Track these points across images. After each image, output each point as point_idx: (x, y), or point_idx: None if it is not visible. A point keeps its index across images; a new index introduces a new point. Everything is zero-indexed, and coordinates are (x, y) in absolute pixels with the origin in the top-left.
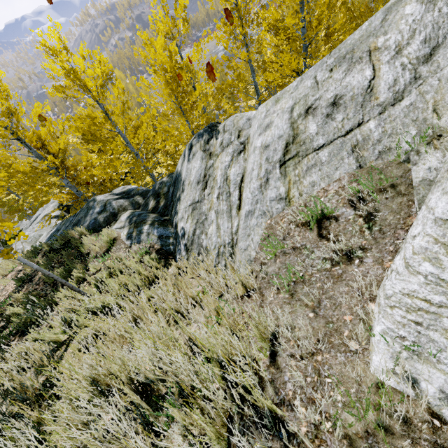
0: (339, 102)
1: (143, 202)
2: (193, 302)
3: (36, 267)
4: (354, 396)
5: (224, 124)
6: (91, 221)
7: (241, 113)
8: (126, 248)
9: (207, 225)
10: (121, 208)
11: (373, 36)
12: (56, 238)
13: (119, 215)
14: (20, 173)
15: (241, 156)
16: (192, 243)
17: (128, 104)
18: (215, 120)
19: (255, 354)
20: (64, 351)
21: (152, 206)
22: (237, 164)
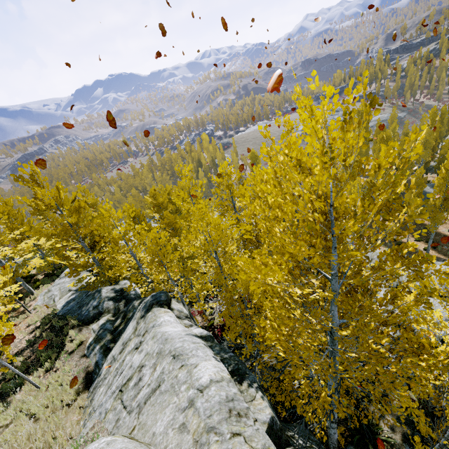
0: (139, 382)
1: (121, 310)
2: None
3: (17, 372)
4: None
5: (148, 316)
6: (86, 312)
7: (158, 315)
8: (80, 357)
9: (103, 384)
10: (107, 310)
11: (162, 359)
12: (68, 309)
13: (102, 315)
14: (73, 250)
15: (134, 352)
16: (95, 388)
17: None
18: None
19: None
20: (2, 430)
21: (117, 324)
22: (131, 356)
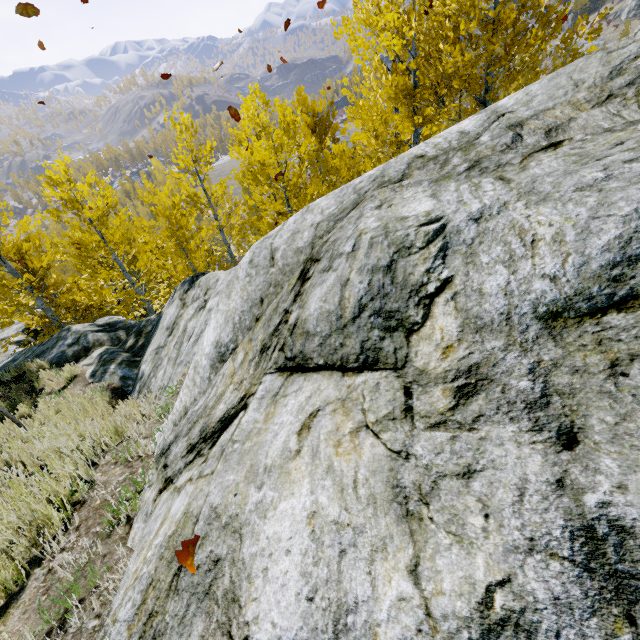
0: None
1: (125, 338)
2: (102, 423)
3: None
4: (134, 451)
5: (201, 280)
6: (57, 354)
7: (217, 273)
8: (85, 386)
9: (159, 370)
10: (97, 343)
11: None
12: (9, 369)
13: (92, 350)
14: None
15: (200, 312)
16: (145, 386)
17: (132, 232)
18: (239, 254)
19: (98, 433)
20: None
21: (130, 344)
22: (196, 319)
